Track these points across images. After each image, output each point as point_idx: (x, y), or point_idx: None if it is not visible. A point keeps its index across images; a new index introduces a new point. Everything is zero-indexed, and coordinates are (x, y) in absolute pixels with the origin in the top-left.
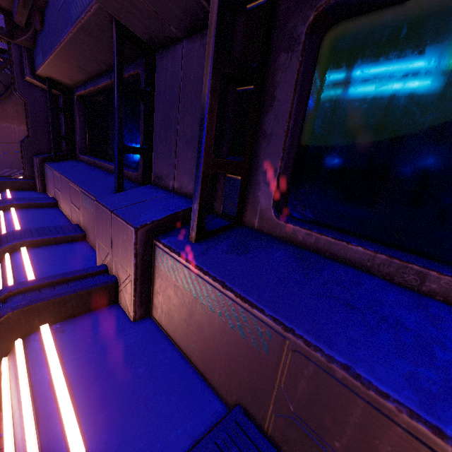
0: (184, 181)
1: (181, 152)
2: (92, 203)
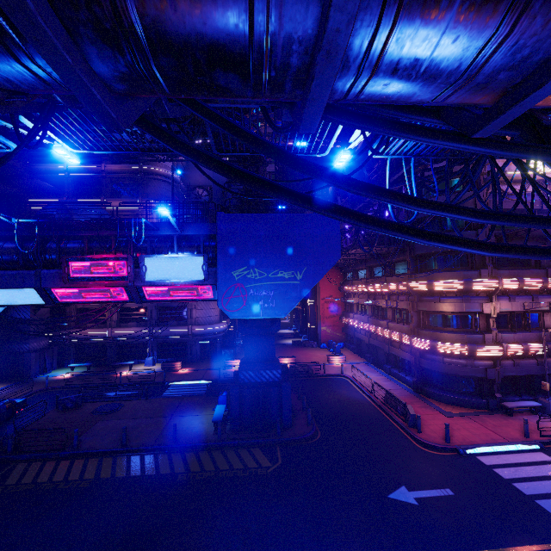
0: (547, 265)
1: (546, 262)
2: (539, 271)
